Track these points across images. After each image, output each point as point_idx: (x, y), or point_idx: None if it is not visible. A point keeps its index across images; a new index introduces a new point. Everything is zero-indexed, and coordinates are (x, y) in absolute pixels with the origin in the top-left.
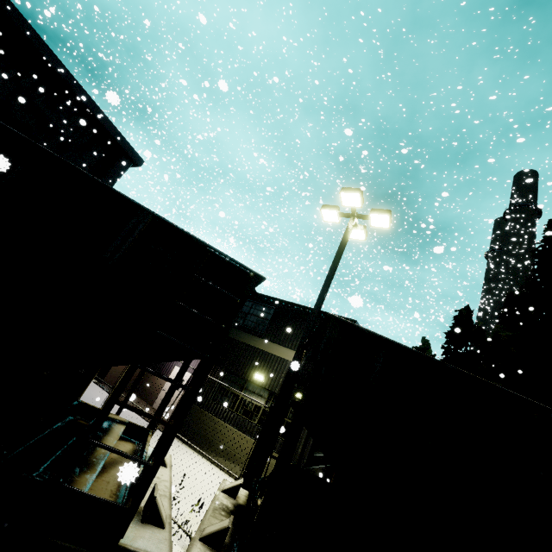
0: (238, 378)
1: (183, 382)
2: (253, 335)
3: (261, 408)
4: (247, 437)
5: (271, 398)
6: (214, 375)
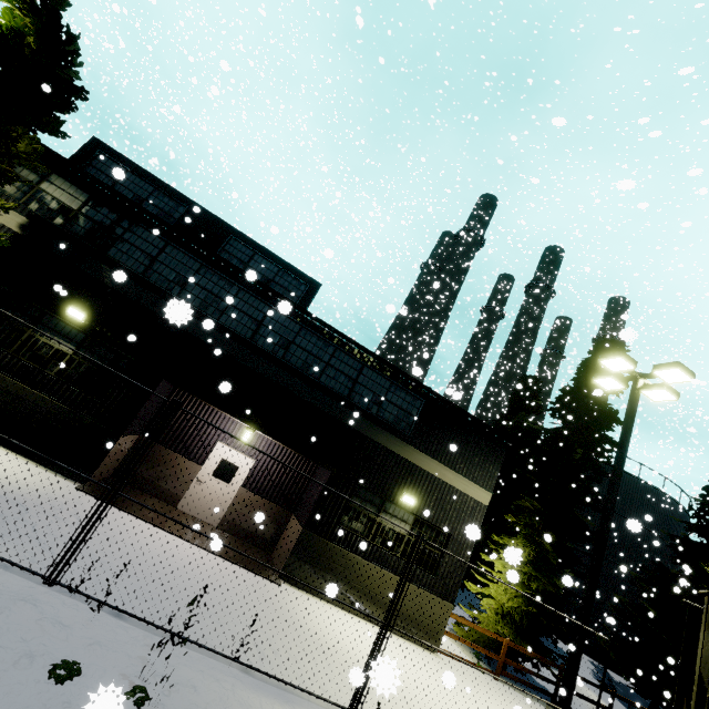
0: (373, 495)
1: (238, 471)
2: (396, 437)
3: (406, 537)
4: (393, 575)
5: (417, 524)
6: (340, 490)
